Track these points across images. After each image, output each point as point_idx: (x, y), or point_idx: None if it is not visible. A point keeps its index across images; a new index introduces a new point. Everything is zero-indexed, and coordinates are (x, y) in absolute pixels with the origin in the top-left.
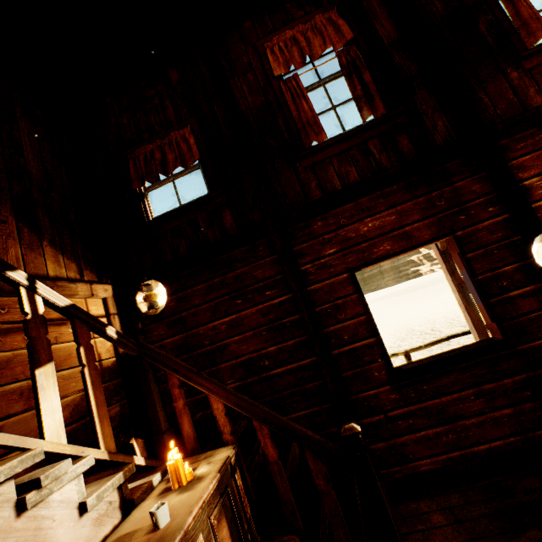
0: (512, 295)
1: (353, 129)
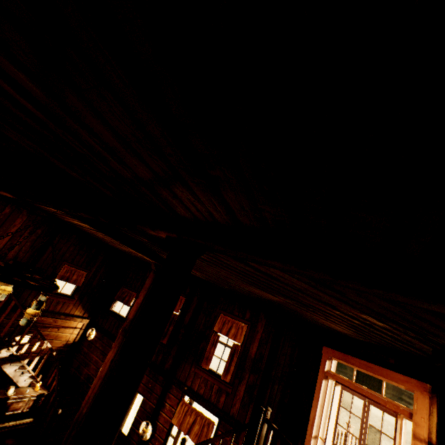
0: (136, 431)
1: None
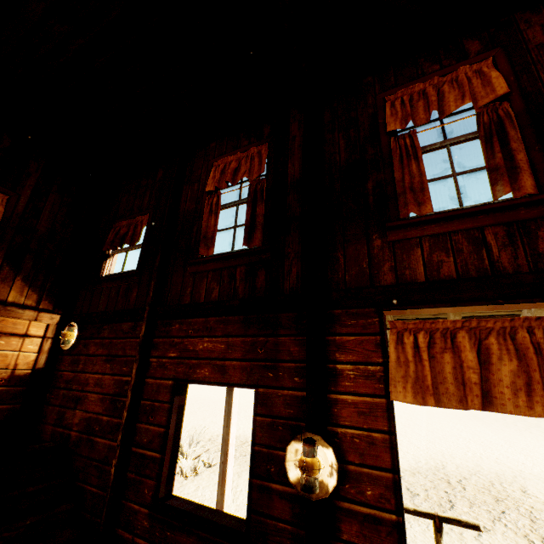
0: (273, 488)
1: (229, 252)
